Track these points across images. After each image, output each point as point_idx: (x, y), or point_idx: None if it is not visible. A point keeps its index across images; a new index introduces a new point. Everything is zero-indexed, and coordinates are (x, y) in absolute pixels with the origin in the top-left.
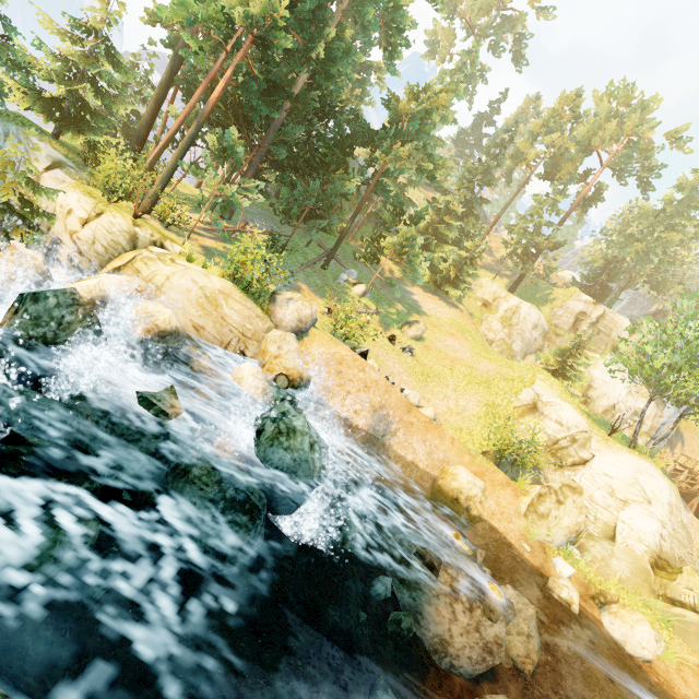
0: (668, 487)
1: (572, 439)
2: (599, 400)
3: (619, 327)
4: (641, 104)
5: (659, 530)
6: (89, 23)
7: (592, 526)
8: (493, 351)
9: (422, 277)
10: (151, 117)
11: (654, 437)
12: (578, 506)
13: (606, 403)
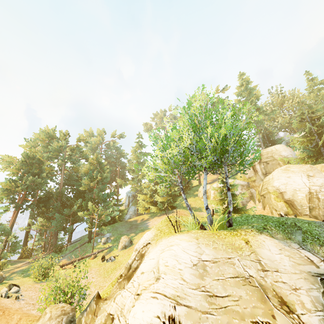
0: (195, 246)
1: (140, 256)
2: (295, 196)
3: (275, 151)
4: None
5: (164, 311)
6: None
7: None
8: None
9: (109, 217)
10: (27, 233)
11: (206, 207)
12: None
13: (303, 194)
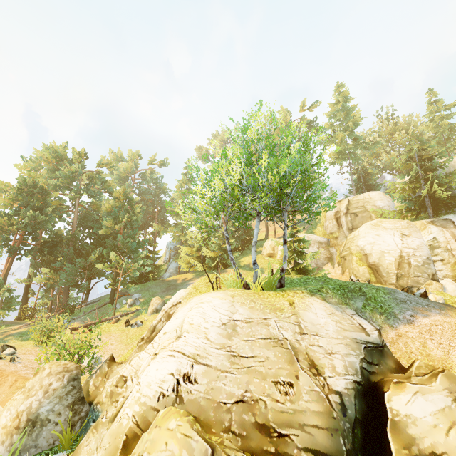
0: (229, 304)
1: (167, 317)
2: (382, 260)
3: (369, 200)
4: None
5: (180, 369)
6: None
7: (110, 412)
8: None
9: (138, 272)
10: (26, 288)
11: (254, 263)
12: (26, 390)
13: (392, 258)
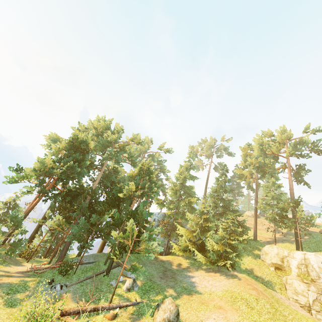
0: None
1: None
2: None
3: None
4: (280, 132)
5: None
6: (6, 201)
7: None
8: (296, 318)
9: (152, 254)
10: (38, 226)
11: None
12: None
13: None
